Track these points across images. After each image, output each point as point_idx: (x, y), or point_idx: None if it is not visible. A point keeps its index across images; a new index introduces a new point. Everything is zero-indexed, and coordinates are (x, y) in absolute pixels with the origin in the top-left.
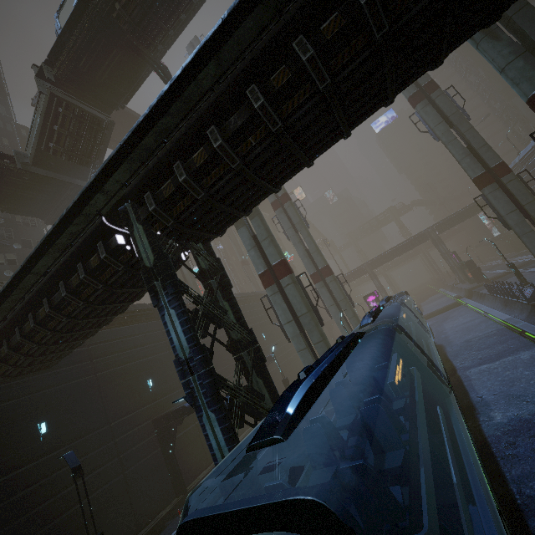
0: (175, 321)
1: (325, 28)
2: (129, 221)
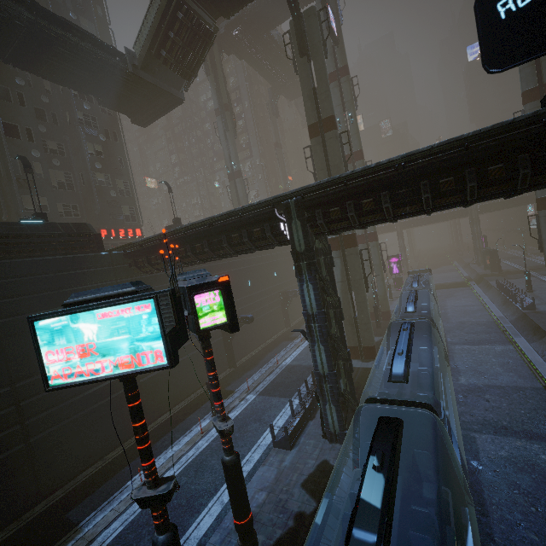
0: (311, 292)
1: (490, 171)
2: (289, 214)
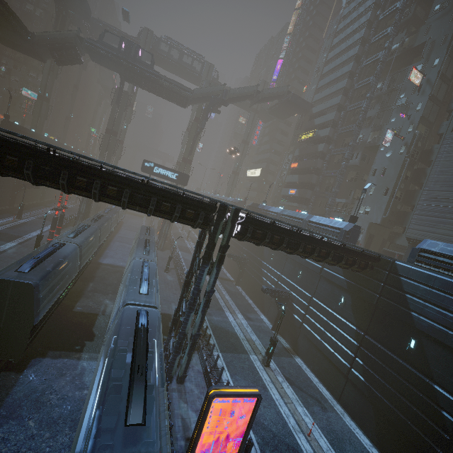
0: None
1: None
2: None
